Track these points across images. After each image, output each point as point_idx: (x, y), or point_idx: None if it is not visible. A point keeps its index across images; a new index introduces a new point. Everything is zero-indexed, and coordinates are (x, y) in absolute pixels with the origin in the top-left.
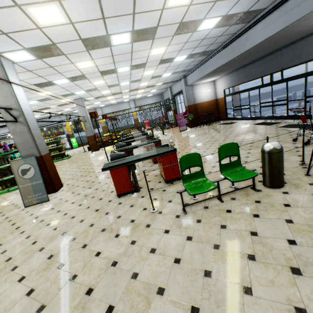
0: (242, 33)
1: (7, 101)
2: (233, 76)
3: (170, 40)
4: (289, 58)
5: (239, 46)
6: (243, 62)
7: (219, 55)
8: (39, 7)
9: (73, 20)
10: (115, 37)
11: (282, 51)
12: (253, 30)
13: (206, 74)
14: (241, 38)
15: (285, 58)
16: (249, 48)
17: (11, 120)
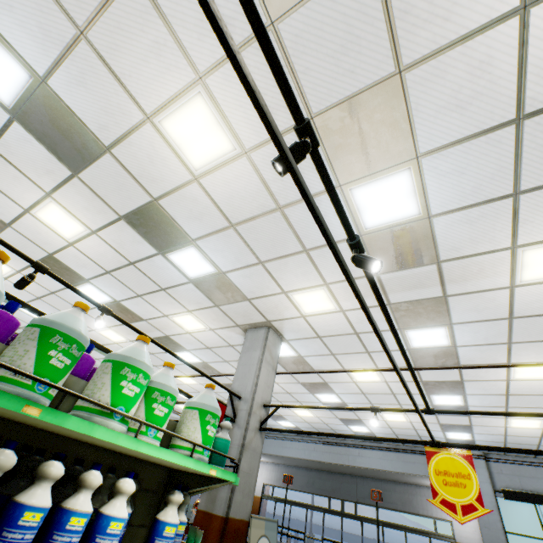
0: (355, 446)
1: (265, 392)
2: (287, 471)
3: (329, 416)
4: (365, 492)
5: (349, 455)
6: (322, 466)
7: (315, 446)
8: (376, 374)
9: (359, 382)
10: (331, 395)
11: (357, 478)
12: (368, 451)
13: (282, 455)
14: (352, 449)
15: (361, 490)
16: (362, 466)
17: (256, 421)
